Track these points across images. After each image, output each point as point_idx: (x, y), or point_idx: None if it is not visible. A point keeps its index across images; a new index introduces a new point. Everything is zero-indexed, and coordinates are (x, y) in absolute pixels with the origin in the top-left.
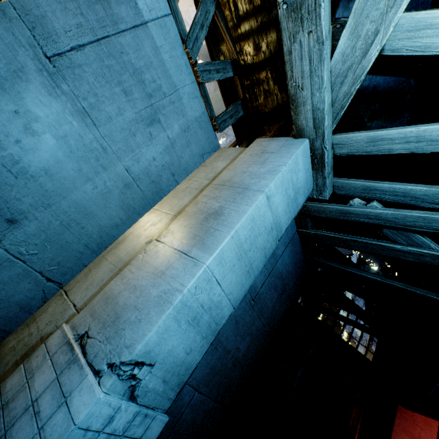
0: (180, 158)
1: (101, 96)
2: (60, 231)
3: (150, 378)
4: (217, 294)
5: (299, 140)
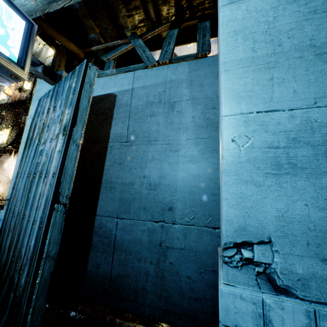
0: (206, 96)
1: (147, 129)
2: (192, 198)
3: (286, 261)
4: (285, 120)
5: None
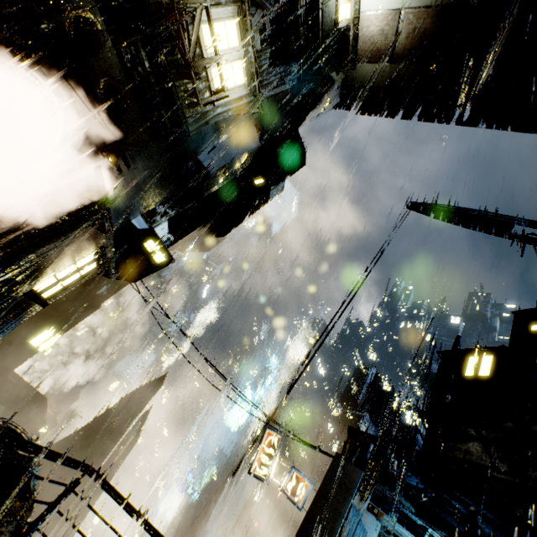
0: None
1: None
2: None
3: None
4: None
5: (378, 523)
